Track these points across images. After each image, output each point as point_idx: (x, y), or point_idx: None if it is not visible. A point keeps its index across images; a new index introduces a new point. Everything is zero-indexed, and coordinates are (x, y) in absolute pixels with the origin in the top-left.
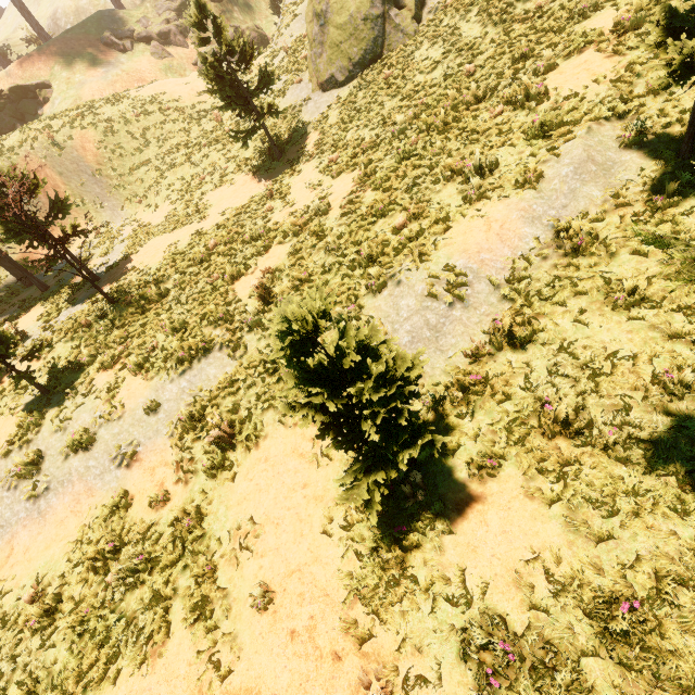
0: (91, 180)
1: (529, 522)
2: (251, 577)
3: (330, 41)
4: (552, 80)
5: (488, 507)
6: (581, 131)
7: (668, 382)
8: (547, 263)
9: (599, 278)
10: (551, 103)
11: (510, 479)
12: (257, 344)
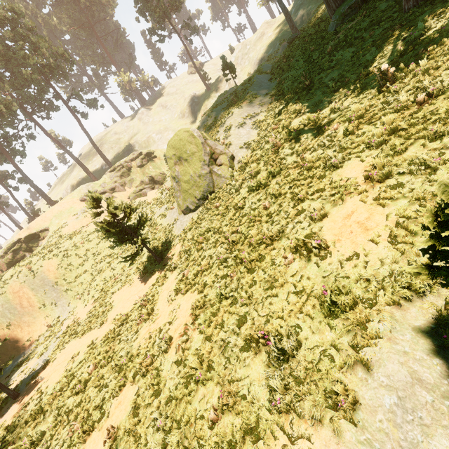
0: (51, 289)
1: None
2: None
3: (183, 189)
4: (328, 229)
5: None
6: (383, 324)
7: None
8: None
9: None
10: (334, 260)
11: None
12: None
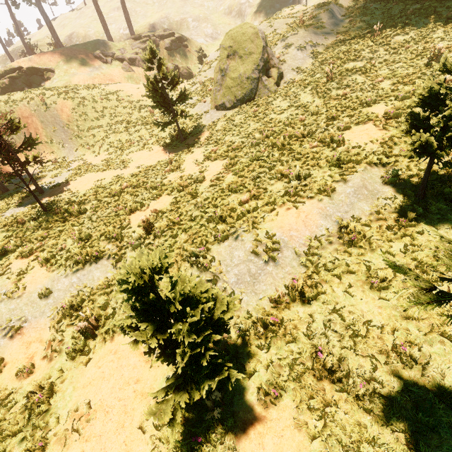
0: (61, 130)
1: None
2: None
3: (226, 85)
4: (347, 135)
5: (266, 431)
6: (360, 169)
7: (403, 353)
8: (332, 246)
9: (363, 264)
10: (345, 148)
11: (287, 409)
12: None
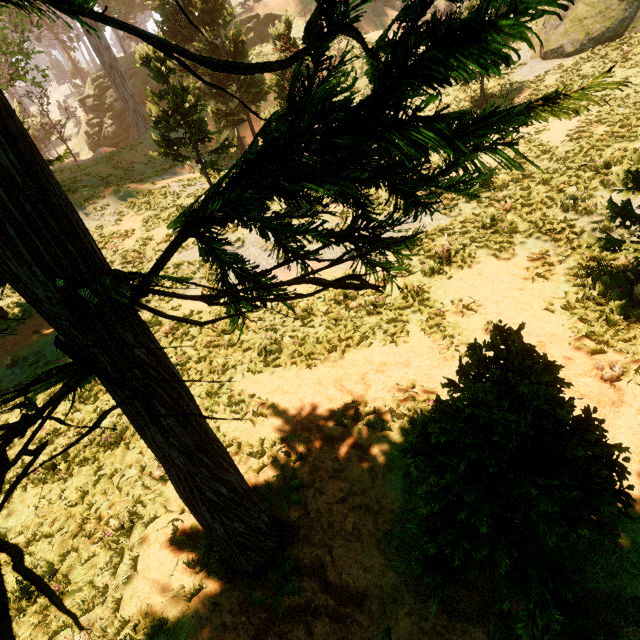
0: None
1: None
2: (477, 322)
3: (574, 16)
4: None
5: None
6: None
7: None
8: None
9: None
10: None
11: None
12: (472, 211)
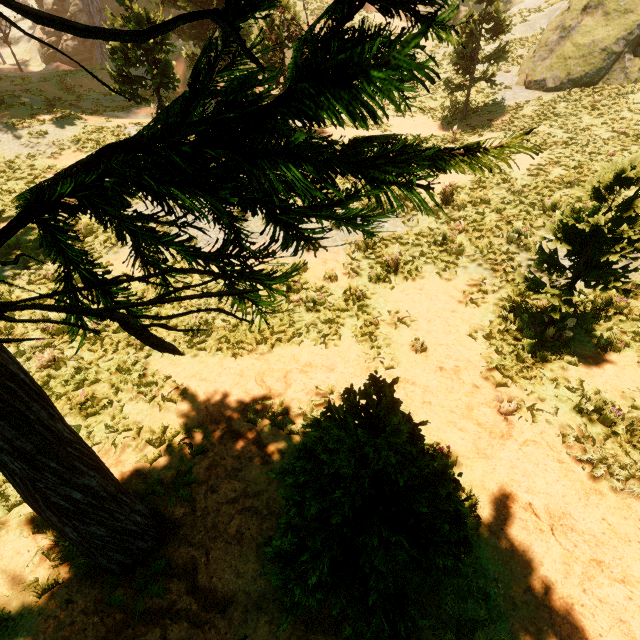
0: None
1: (638, 378)
2: (407, 336)
3: (561, 53)
4: None
5: (606, 363)
6: None
7: None
8: None
9: None
10: None
11: (628, 357)
12: (428, 224)
